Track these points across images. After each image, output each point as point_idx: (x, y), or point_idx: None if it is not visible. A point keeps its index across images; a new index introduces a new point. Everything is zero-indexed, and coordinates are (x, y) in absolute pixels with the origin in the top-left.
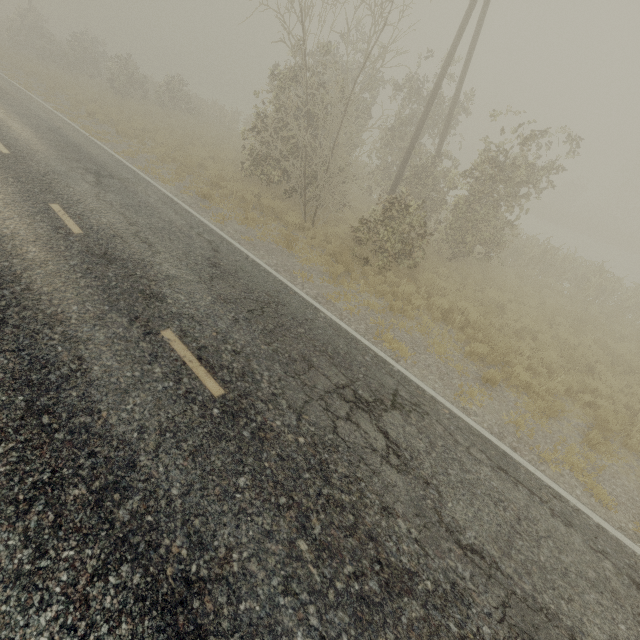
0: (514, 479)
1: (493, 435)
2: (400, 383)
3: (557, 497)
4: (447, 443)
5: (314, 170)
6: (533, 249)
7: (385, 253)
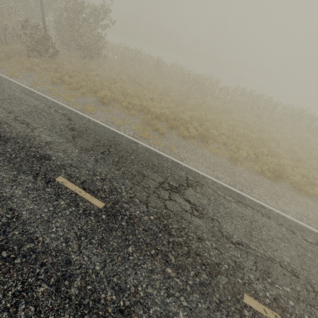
0: (28, 94)
1: (35, 90)
2: (0, 79)
3: (44, 98)
4: (5, 88)
5: (3, 19)
6: (131, 54)
7: (34, 51)
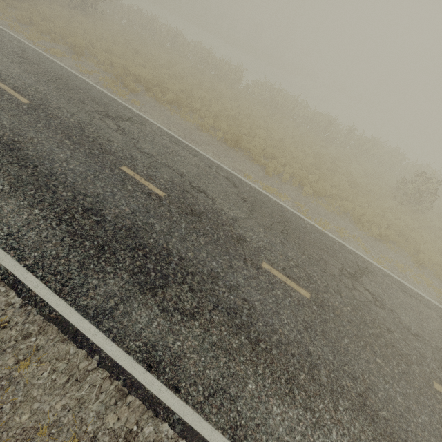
0: None
1: None
2: None
3: None
4: None
5: None
6: (141, 19)
7: None
